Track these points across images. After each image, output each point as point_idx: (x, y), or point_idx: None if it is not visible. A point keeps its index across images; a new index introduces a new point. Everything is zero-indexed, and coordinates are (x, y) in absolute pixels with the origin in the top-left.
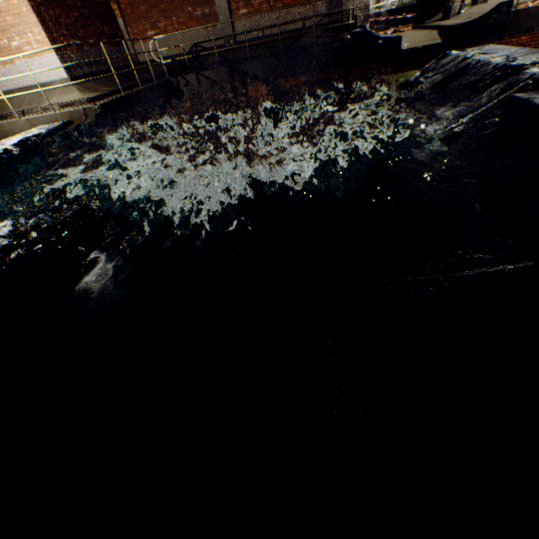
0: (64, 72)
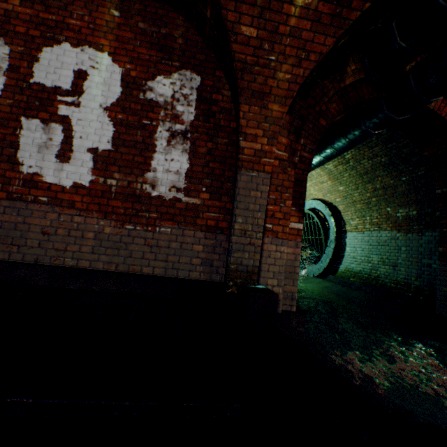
0: None
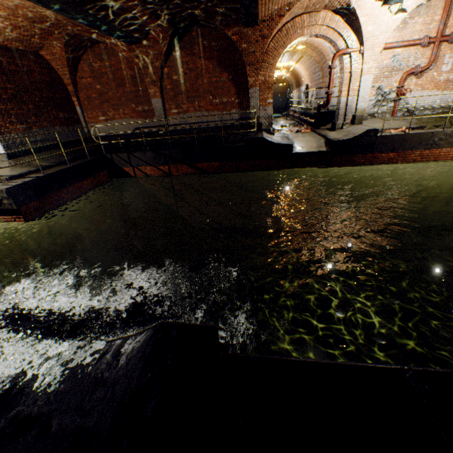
0: (3, 150)
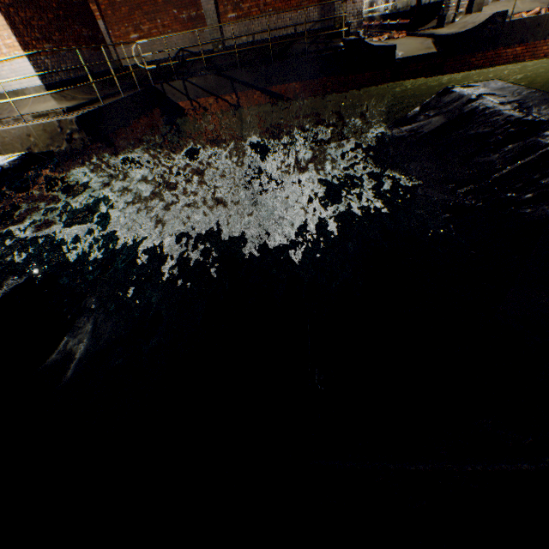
0: (38, 79)
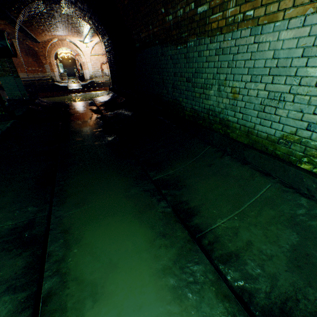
0: None
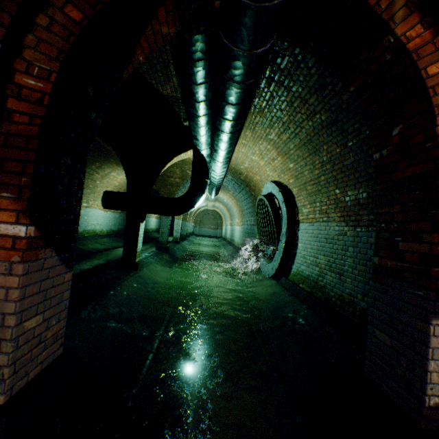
0: None
